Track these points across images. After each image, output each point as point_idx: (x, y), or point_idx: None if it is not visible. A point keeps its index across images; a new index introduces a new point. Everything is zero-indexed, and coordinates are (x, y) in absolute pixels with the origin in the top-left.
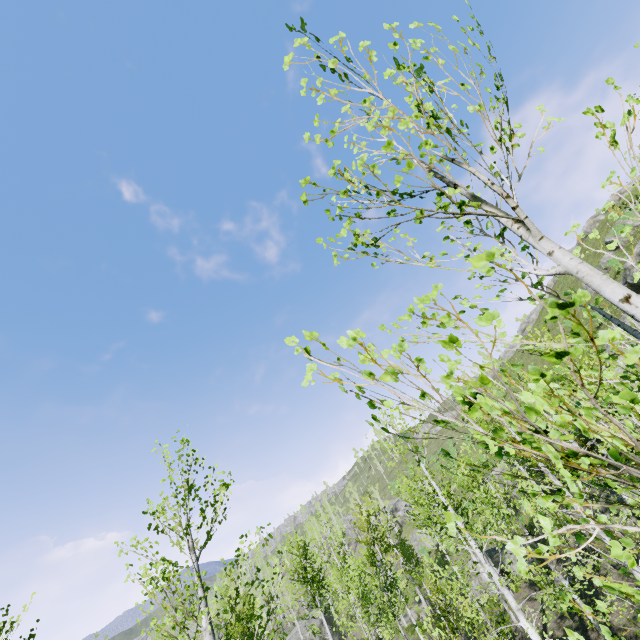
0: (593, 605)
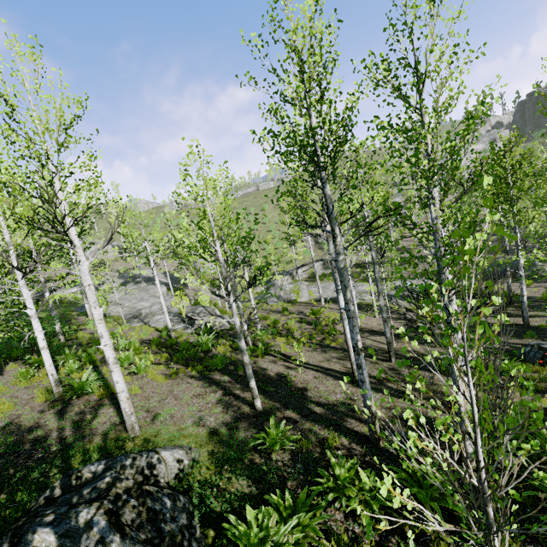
0: None
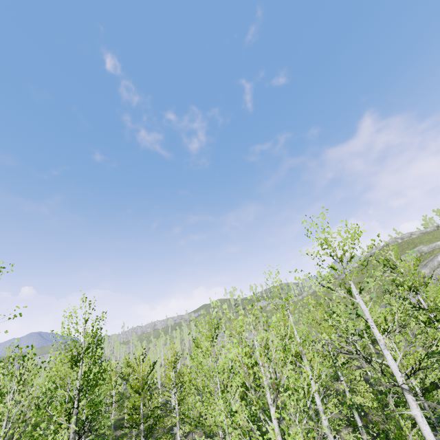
0: (366, 382)
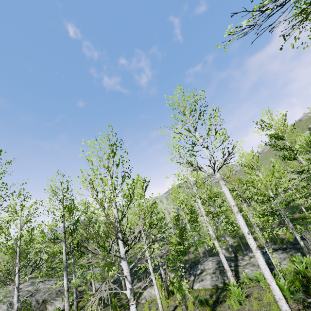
0: None
